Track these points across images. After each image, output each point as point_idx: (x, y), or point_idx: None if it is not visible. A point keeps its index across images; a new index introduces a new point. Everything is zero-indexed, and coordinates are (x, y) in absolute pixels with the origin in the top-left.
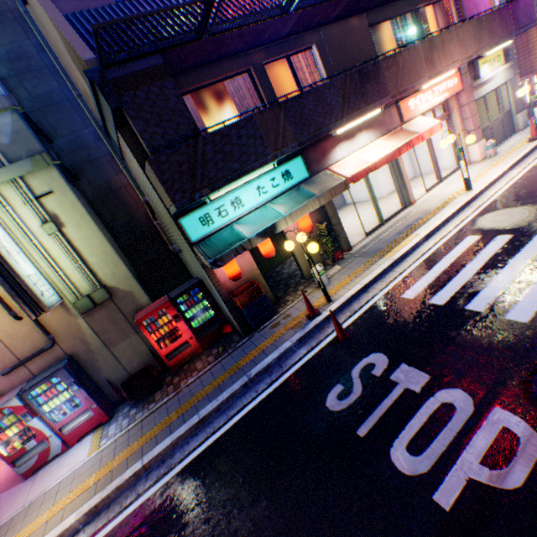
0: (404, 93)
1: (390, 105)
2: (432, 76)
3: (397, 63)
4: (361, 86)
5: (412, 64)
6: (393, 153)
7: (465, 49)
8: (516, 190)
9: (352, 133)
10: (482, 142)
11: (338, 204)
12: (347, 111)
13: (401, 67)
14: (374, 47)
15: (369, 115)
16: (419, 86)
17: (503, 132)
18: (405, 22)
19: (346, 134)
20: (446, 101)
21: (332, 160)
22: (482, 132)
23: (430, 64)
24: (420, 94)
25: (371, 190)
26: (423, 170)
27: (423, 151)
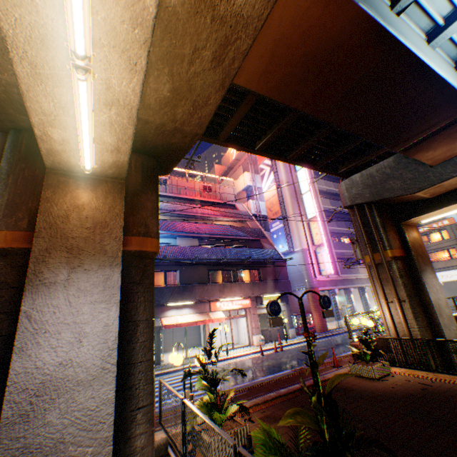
0: (204, 299)
1: (207, 301)
2: (223, 297)
3: (204, 287)
4: (183, 291)
5: (212, 289)
6: (193, 322)
7: (244, 291)
8: (236, 361)
9: (181, 307)
10: (259, 335)
11: (196, 343)
12: (172, 298)
13: (206, 289)
14: (209, 277)
15: (187, 302)
16: (214, 298)
17: (279, 335)
18: (231, 271)
19: (178, 306)
20: (246, 309)
21: (166, 315)
22: (264, 330)
23: (223, 292)
24: (225, 301)
25: (186, 337)
26: (241, 340)
27: (242, 329)
